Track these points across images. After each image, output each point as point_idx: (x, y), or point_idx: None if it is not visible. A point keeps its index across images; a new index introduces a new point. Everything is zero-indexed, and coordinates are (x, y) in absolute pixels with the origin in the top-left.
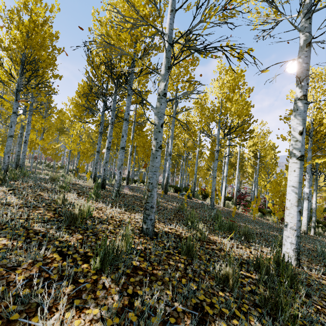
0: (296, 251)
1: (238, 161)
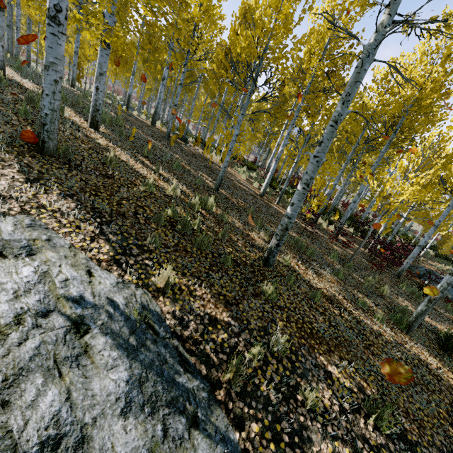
0: (91, 117)
1: (285, 124)
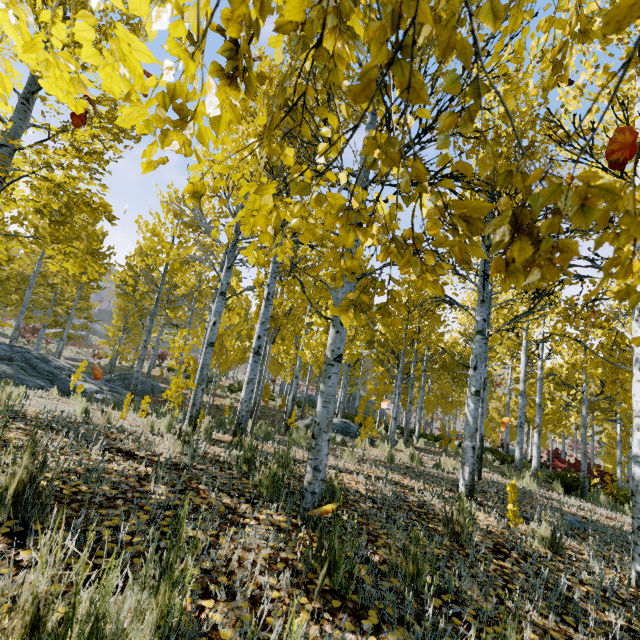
0: None
1: None
